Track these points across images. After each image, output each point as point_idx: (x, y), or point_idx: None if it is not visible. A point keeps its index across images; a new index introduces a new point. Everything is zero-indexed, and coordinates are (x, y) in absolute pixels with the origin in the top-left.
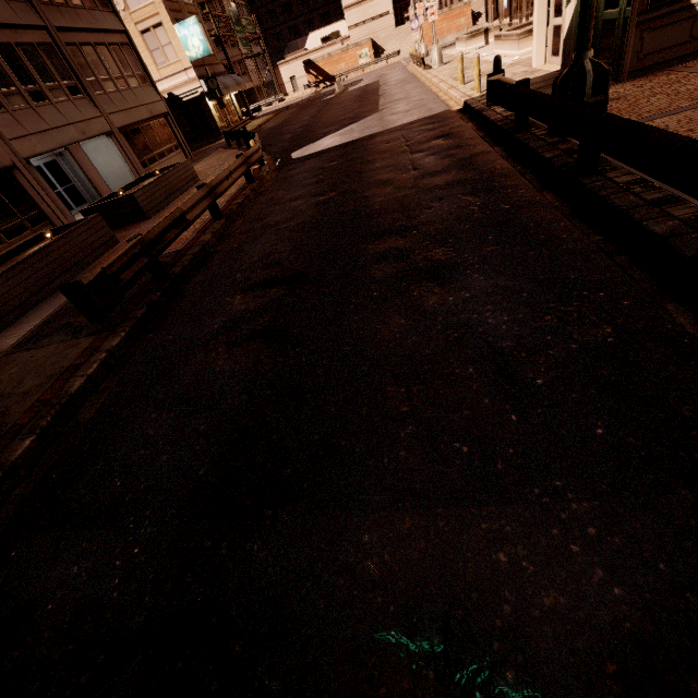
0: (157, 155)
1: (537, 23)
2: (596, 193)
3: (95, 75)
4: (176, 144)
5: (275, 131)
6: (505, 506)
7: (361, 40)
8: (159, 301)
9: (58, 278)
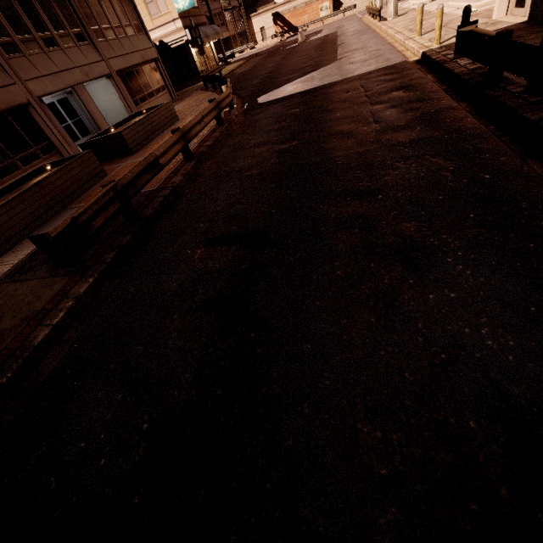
0: (147, 95)
1: None
2: None
3: (98, 24)
4: (163, 85)
5: (245, 76)
6: None
7: None
8: (129, 244)
9: (52, 208)
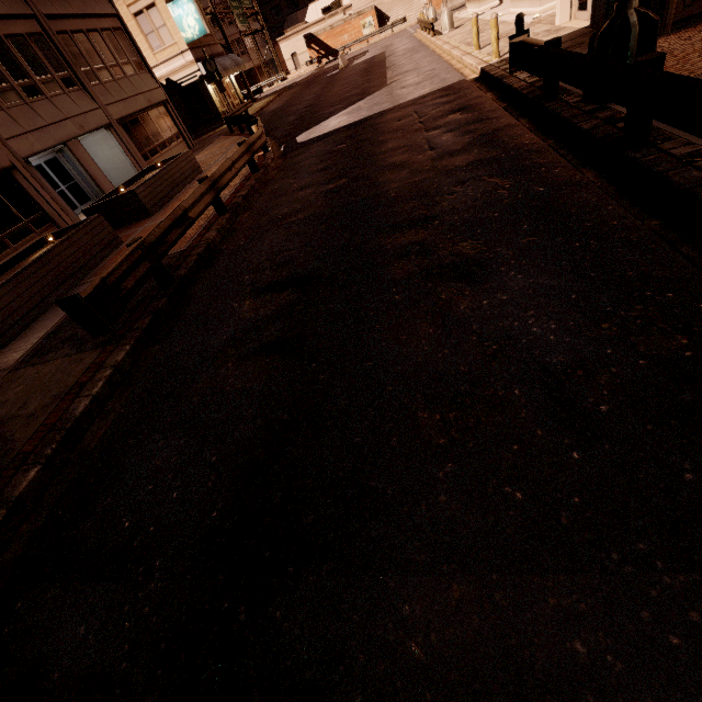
0: (158, 146)
1: None
2: (649, 169)
3: (89, 65)
4: (177, 133)
5: (278, 113)
6: (576, 575)
7: (364, 8)
8: (165, 308)
9: (62, 285)
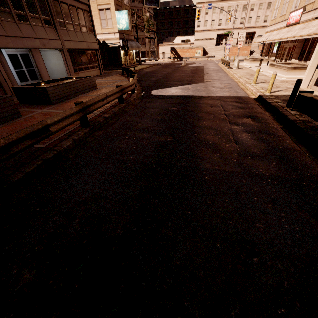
0: (85, 67)
1: (310, 65)
2: None
3: (63, 19)
4: (97, 65)
5: (148, 74)
6: None
7: (199, 46)
8: None
9: None
